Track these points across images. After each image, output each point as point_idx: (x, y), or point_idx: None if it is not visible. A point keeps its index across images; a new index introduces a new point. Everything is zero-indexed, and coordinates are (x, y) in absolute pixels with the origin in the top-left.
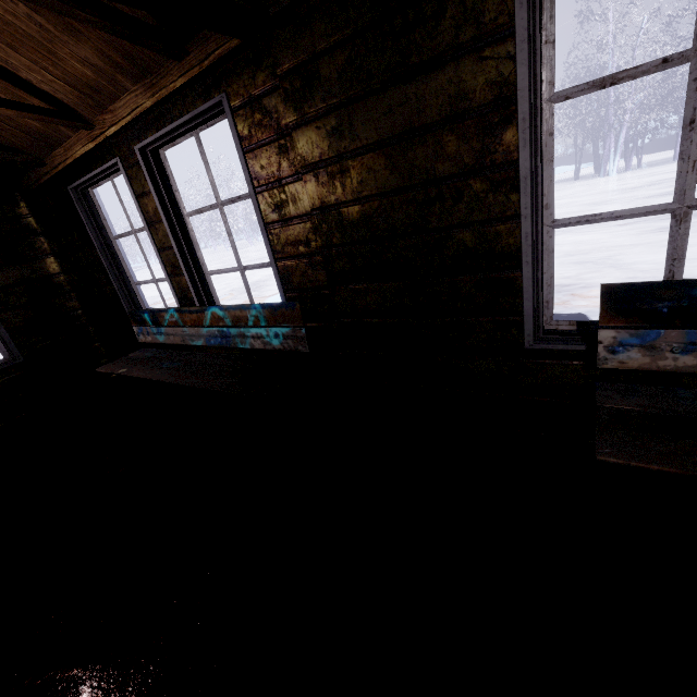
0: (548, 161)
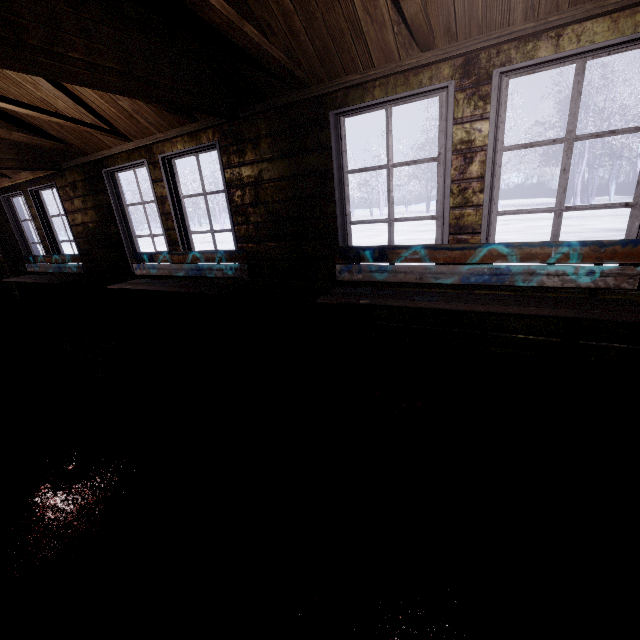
0: (130, 220)
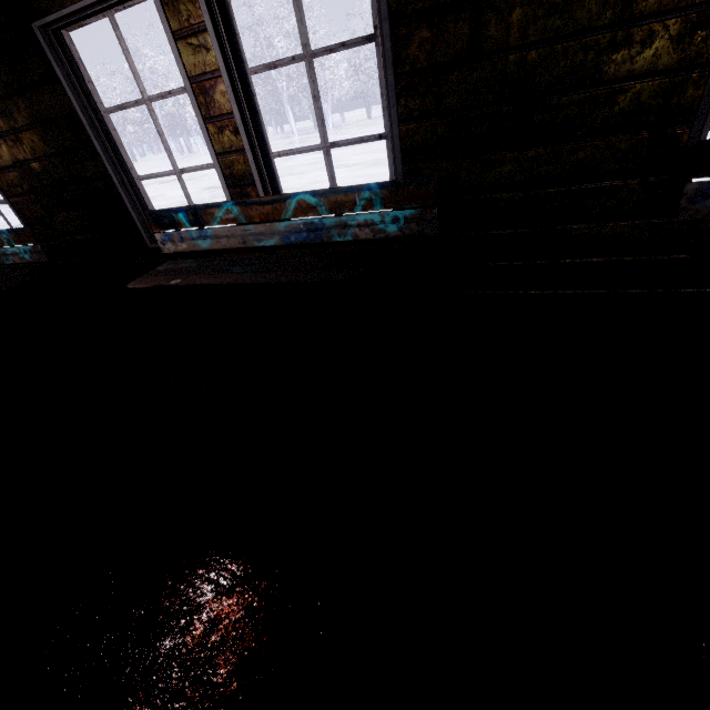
0: (121, 144)
